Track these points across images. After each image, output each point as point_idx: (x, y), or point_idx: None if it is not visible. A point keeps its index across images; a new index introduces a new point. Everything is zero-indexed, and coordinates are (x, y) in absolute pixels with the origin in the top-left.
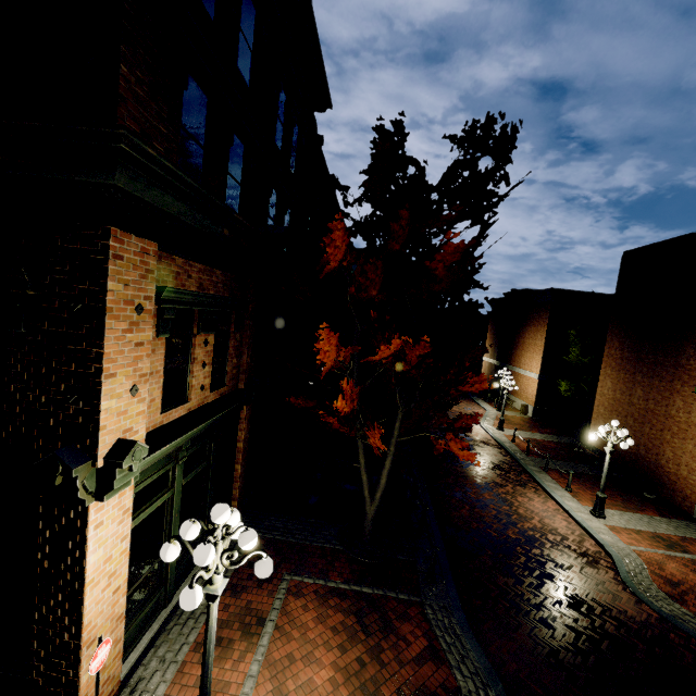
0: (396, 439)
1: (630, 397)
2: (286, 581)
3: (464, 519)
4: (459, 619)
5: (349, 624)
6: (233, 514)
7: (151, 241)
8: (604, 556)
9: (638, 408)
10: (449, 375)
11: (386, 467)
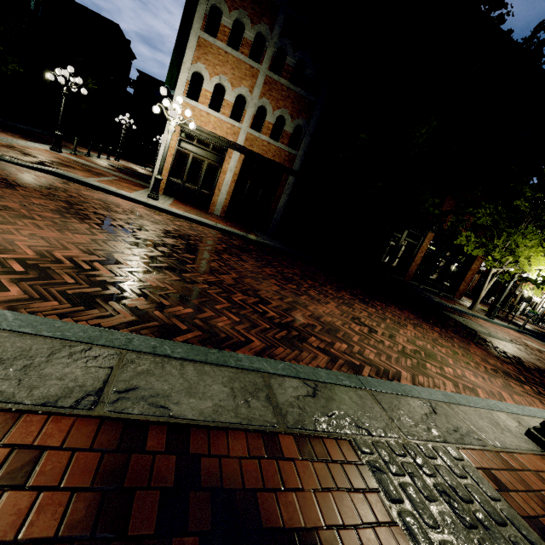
0: None
1: None
2: None
3: None
4: None
5: None
6: None
7: None
8: None
9: None
10: None
11: None
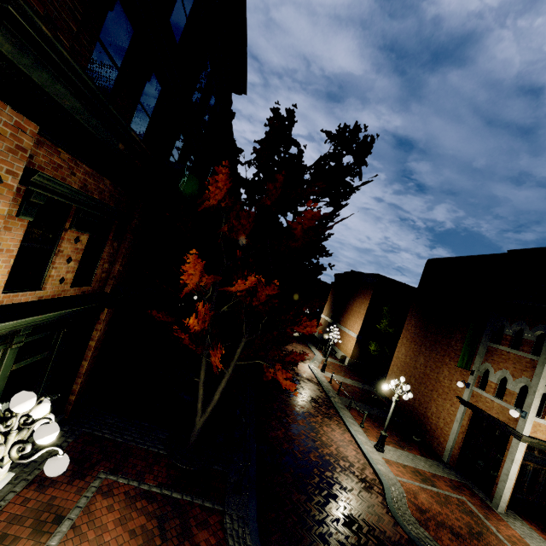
0: (235, 362)
1: (415, 362)
2: (100, 479)
3: (279, 439)
4: (252, 530)
5: (149, 528)
6: (41, 405)
7: (31, 121)
8: (377, 483)
9: (419, 371)
10: (288, 316)
11: (222, 385)
